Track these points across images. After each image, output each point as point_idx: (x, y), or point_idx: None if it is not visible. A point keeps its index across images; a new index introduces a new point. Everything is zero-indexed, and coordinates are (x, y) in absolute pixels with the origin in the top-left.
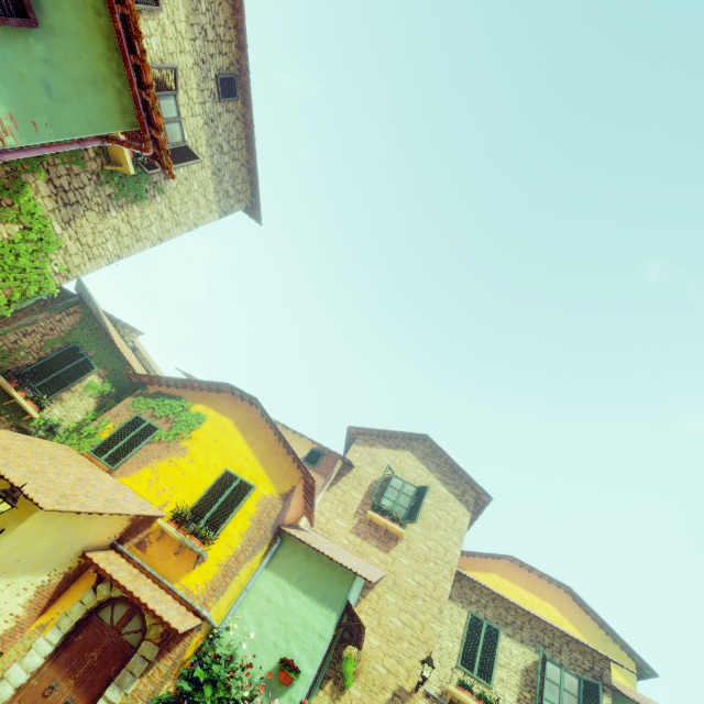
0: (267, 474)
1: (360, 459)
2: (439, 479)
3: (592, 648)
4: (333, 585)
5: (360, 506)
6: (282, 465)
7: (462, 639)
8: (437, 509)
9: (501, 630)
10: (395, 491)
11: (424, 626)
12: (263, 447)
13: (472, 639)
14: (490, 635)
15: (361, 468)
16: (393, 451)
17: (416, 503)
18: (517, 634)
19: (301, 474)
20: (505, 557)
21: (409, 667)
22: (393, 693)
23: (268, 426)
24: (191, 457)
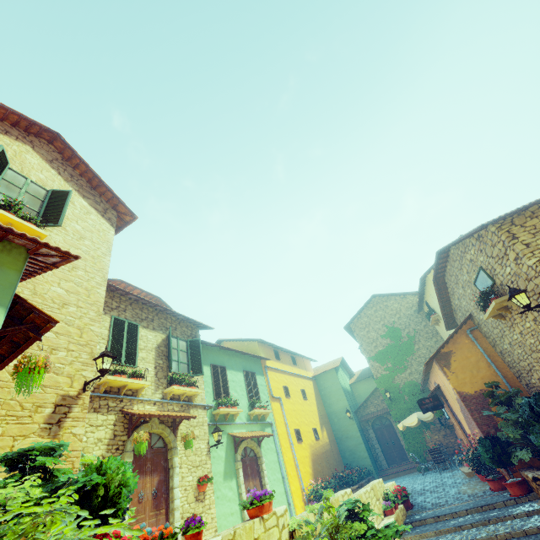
0: None
1: None
2: (76, 190)
3: (196, 321)
4: None
5: None
6: None
7: (108, 339)
8: (79, 220)
9: (139, 325)
10: (13, 186)
11: (82, 331)
12: None
13: (117, 337)
14: (131, 330)
15: None
16: None
17: (53, 206)
18: (150, 325)
19: None
20: (115, 281)
21: (72, 373)
22: (55, 406)
23: None
24: None
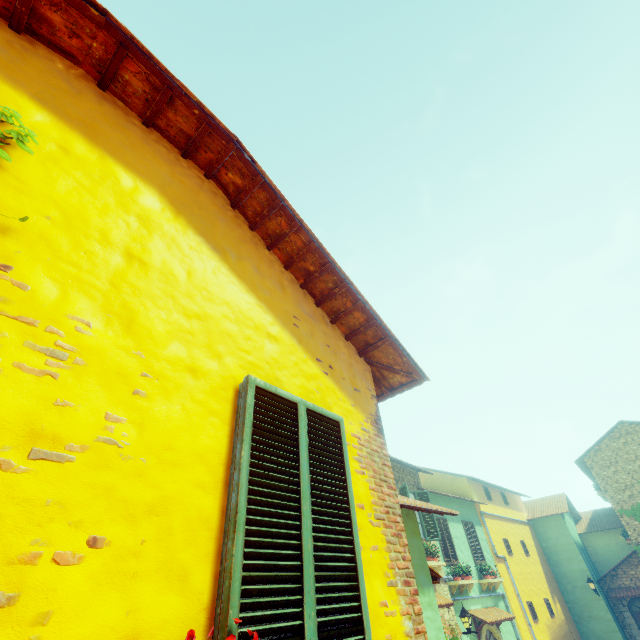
0: (330, 377)
1: None
2: None
3: (420, 468)
4: (410, 547)
5: None
6: (337, 350)
7: None
8: None
9: None
10: None
11: None
12: (282, 299)
13: None
14: None
15: None
16: None
17: None
18: None
19: (369, 366)
20: None
21: None
22: None
23: (261, 239)
24: (38, 332)
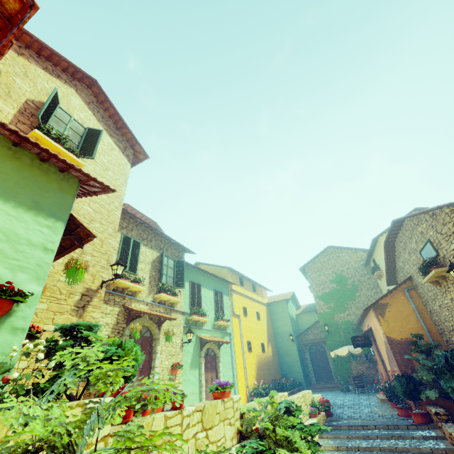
0: None
1: (2, 61)
2: (105, 129)
3: (183, 246)
4: (50, 192)
5: (13, 122)
6: None
7: (118, 251)
8: (106, 154)
9: (141, 243)
10: (61, 122)
11: (103, 242)
12: None
13: (125, 250)
14: (135, 246)
15: (6, 74)
16: (53, 78)
17: (89, 142)
18: (149, 244)
19: None
20: (124, 204)
21: (94, 273)
22: (81, 295)
23: None
24: None
